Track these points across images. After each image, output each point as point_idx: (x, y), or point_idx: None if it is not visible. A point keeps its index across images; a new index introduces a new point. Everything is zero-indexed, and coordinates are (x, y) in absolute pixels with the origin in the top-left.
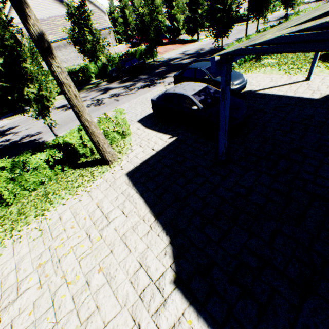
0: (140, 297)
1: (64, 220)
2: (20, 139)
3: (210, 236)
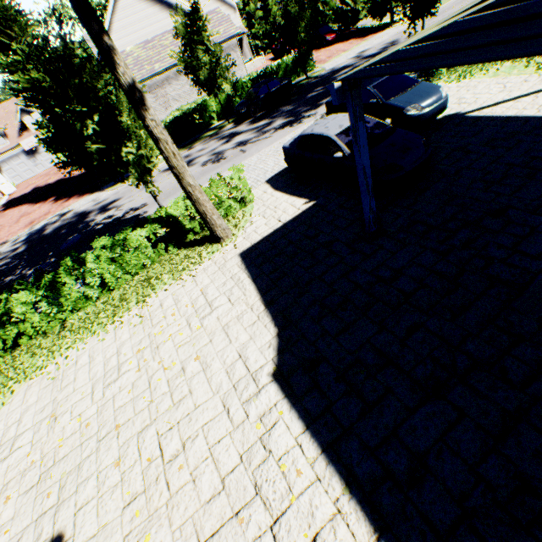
0: (233, 387)
1: (165, 307)
2: (123, 215)
3: (327, 329)
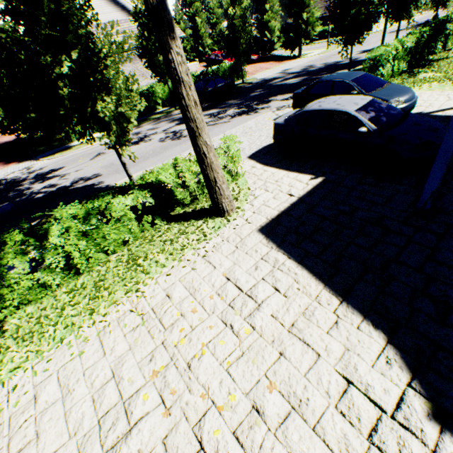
0: (373, 444)
1: (175, 299)
2: (71, 184)
3: None
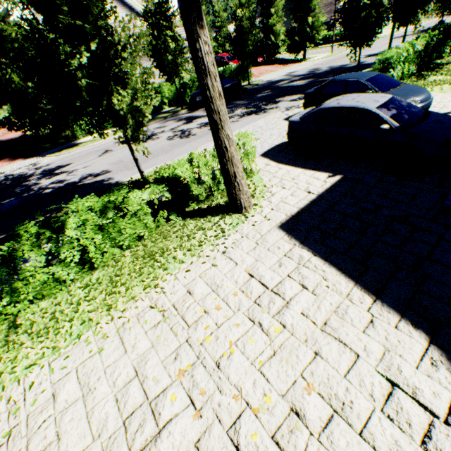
0: None
1: (197, 295)
2: (79, 180)
3: None
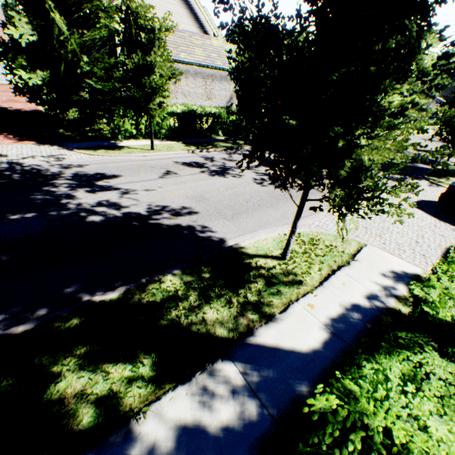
0: None
1: None
2: (147, 212)
3: None
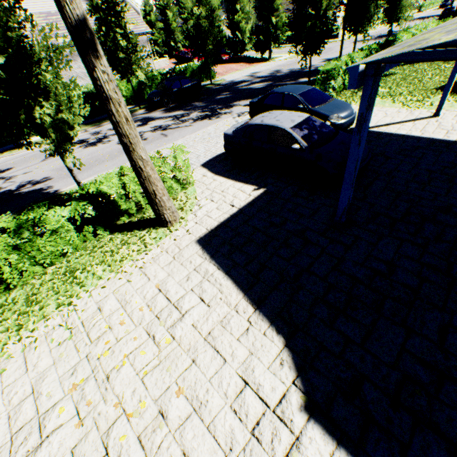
0: (253, 436)
1: (106, 312)
2: (17, 188)
3: (347, 335)
